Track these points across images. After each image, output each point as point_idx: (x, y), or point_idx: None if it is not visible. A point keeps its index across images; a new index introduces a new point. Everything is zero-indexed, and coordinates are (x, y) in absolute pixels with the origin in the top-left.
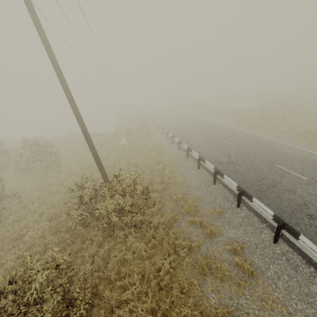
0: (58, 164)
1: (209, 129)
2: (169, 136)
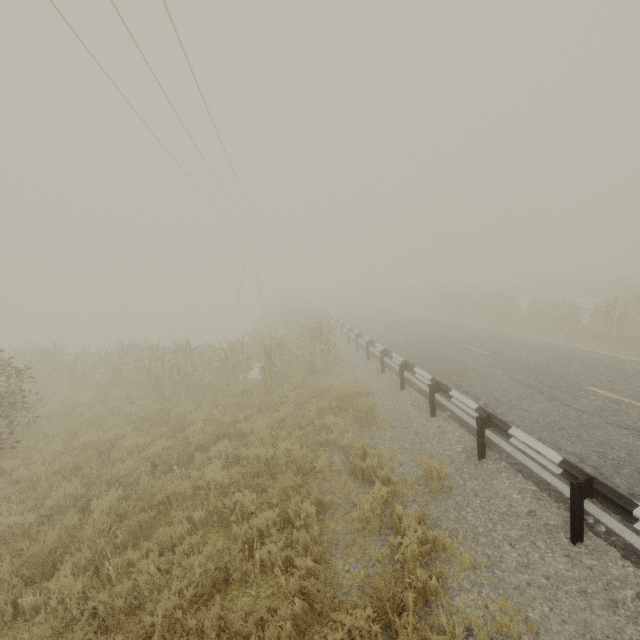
0: (6, 436)
1: (513, 349)
2: (388, 366)
